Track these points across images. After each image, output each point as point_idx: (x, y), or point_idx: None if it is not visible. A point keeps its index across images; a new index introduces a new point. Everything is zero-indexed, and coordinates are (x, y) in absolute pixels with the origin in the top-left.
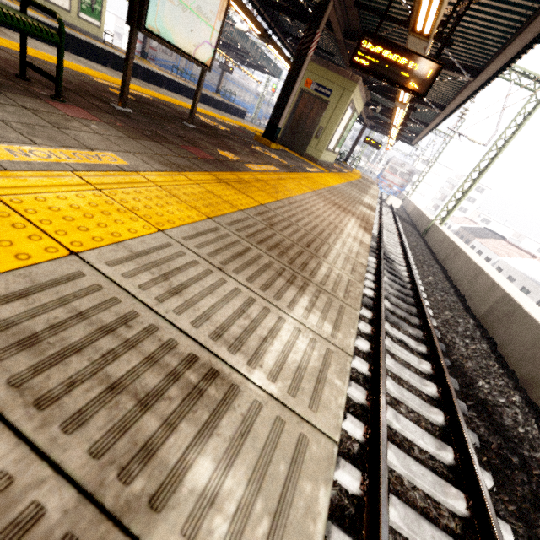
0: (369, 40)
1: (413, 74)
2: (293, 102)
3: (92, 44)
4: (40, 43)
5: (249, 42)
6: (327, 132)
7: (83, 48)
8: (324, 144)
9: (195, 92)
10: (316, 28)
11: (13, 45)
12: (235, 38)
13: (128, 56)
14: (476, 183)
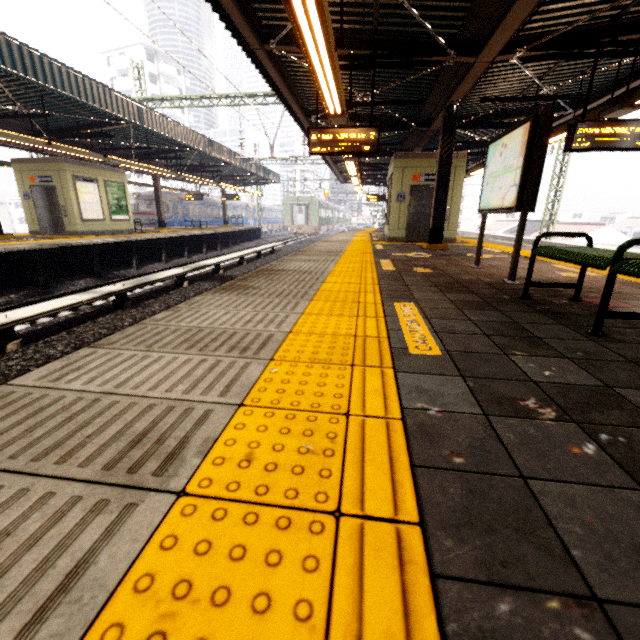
0: (583, 127)
1: (636, 136)
2: (406, 200)
3: (147, 239)
4: (280, 263)
5: (252, 165)
6: (454, 210)
7: (138, 247)
8: (455, 222)
9: (479, 236)
10: (450, 132)
11: (348, 276)
12: (243, 167)
13: (521, 236)
14: (562, 188)
